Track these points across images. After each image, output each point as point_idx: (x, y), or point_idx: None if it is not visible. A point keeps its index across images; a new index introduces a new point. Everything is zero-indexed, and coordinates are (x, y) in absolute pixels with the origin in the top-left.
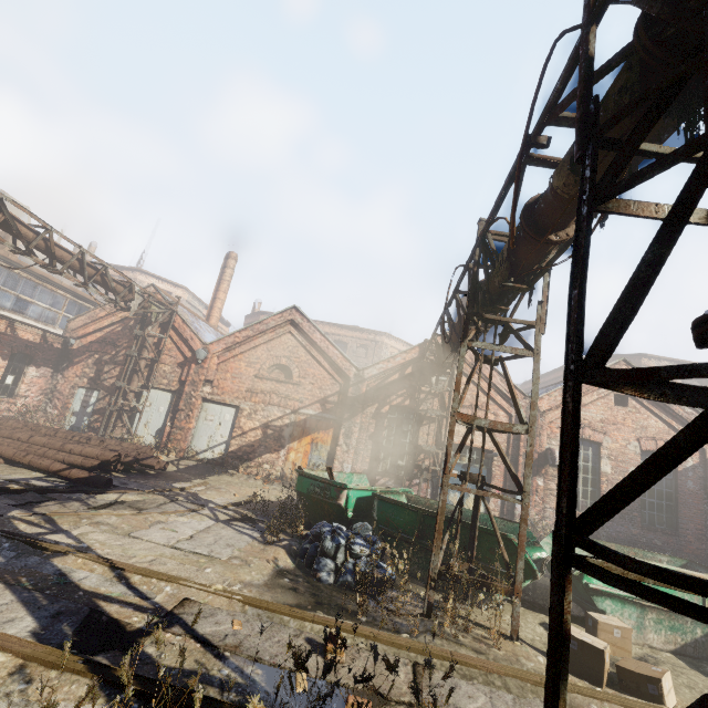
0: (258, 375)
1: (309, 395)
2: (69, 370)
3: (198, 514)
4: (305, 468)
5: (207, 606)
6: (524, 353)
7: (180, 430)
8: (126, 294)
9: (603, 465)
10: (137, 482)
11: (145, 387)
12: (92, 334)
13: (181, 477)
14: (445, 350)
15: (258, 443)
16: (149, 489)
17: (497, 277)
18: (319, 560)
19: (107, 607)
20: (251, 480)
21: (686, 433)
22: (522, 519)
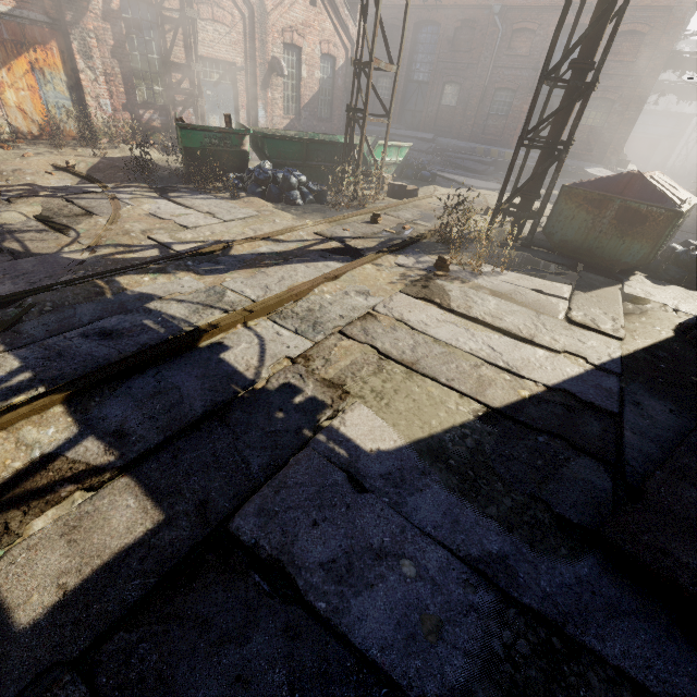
0: None
1: None
2: None
3: (136, 200)
4: (46, 114)
5: (325, 231)
6: None
7: None
8: None
9: (303, 71)
10: None
11: None
12: None
13: None
14: None
15: None
16: None
17: None
18: (291, 194)
19: (318, 248)
20: None
21: (566, 104)
22: (388, 133)
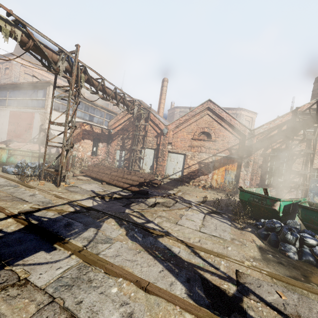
0: (193, 138)
1: (221, 146)
2: (112, 143)
3: (193, 210)
4: (223, 182)
5: (252, 277)
6: None
7: (160, 166)
8: (132, 106)
9: None
10: (155, 191)
11: (143, 148)
12: (117, 127)
13: (168, 187)
14: None
15: (197, 171)
16: (162, 195)
17: None
18: (283, 244)
19: (205, 275)
20: (197, 188)
21: None
22: None
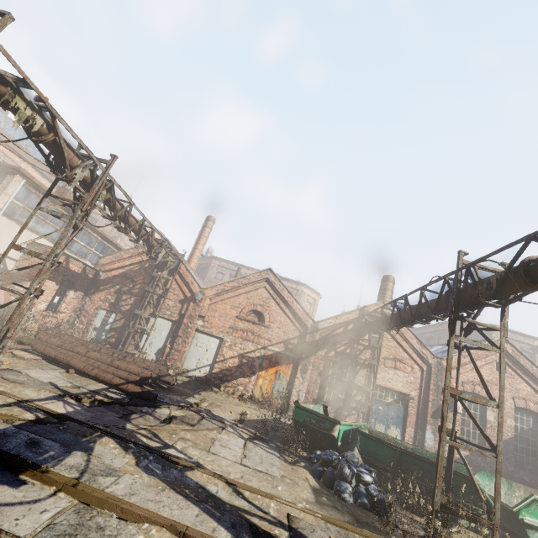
0: (239, 316)
1: (276, 336)
2: (95, 294)
3: (229, 432)
4: (270, 392)
5: (305, 522)
6: (493, 349)
7: (177, 352)
8: (157, 248)
9: (488, 414)
10: (167, 397)
11: (153, 315)
12: (116, 270)
13: (185, 392)
14: (392, 320)
15: (235, 368)
16: (179, 404)
17: (483, 297)
18: (340, 483)
19: (253, 520)
20: (230, 398)
21: None
22: (497, 471)
